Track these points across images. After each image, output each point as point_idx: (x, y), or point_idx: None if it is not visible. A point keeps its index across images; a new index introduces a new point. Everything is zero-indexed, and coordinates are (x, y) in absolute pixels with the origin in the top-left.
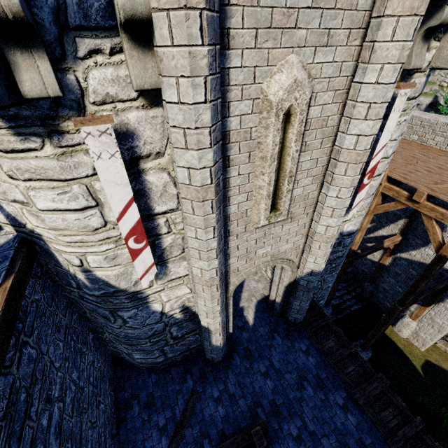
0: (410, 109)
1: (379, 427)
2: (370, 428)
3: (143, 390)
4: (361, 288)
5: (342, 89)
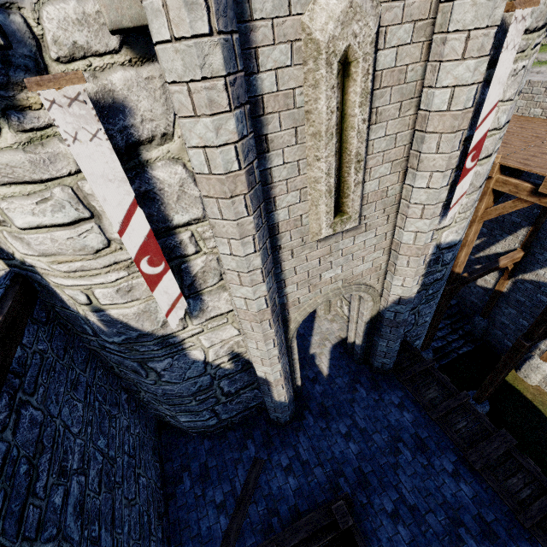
0: (531, 49)
1: (505, 499)
2: (492, 501)
3: (195, 459)
4: (471, 324)
5: (425, 19)
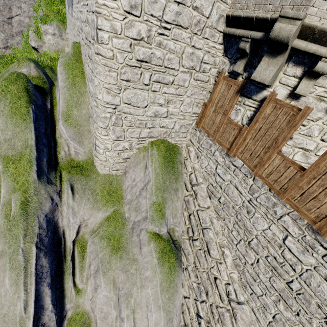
0: None
1: None
2: None
3: None
4: None
5: None
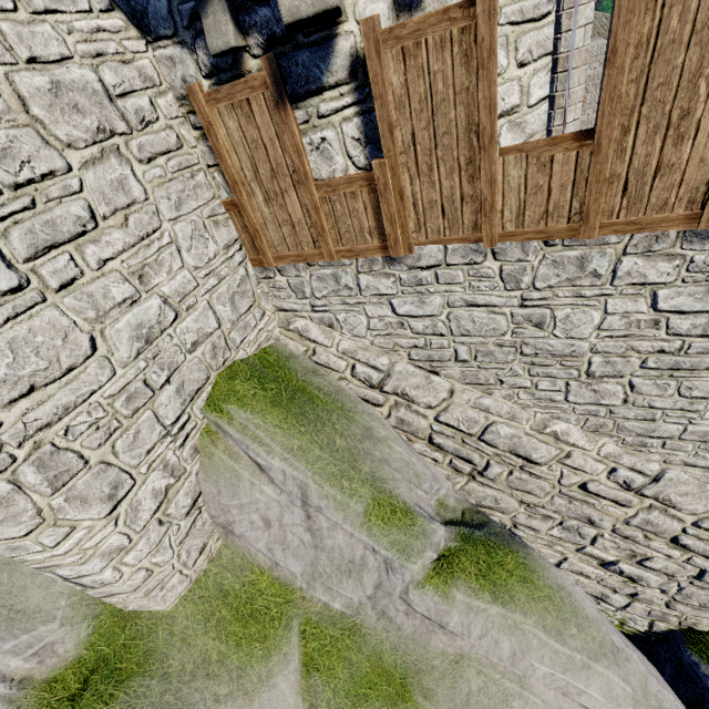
0: None
1: None
2: None
3: None
4: None
5: None
